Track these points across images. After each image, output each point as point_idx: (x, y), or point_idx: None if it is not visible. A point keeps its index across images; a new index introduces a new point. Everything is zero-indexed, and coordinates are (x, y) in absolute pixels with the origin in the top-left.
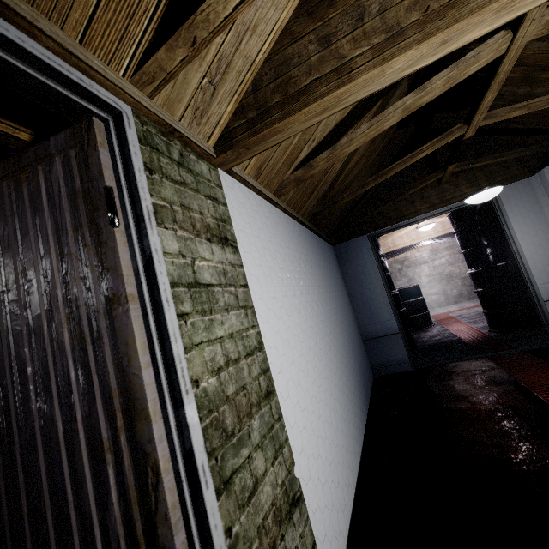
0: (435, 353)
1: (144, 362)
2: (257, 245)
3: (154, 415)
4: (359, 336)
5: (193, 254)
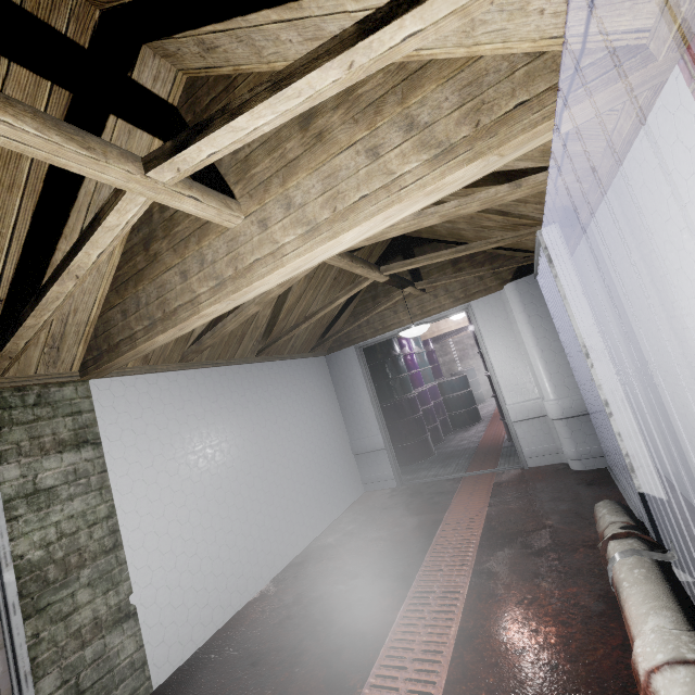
0: (436, 466)
1: None
2: (135, 427)
3: None
4: (348, 451)
5: (37, 471)
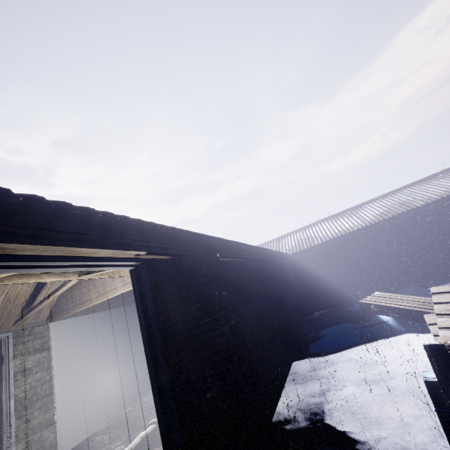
0: None
1: (4, 392)
2: (65, 342)
3: (4, 403)
4: None
5: (26, 361)
